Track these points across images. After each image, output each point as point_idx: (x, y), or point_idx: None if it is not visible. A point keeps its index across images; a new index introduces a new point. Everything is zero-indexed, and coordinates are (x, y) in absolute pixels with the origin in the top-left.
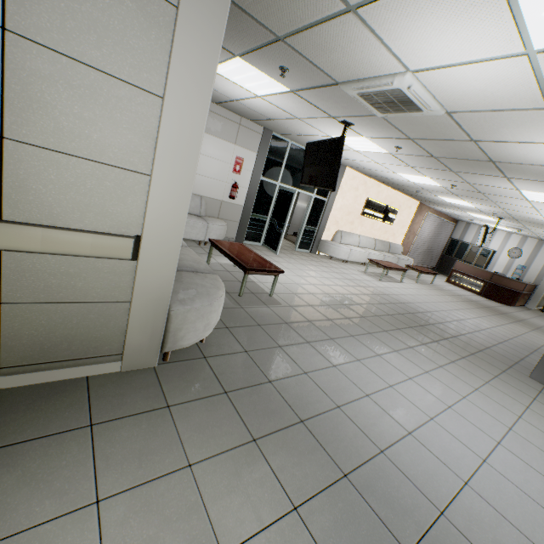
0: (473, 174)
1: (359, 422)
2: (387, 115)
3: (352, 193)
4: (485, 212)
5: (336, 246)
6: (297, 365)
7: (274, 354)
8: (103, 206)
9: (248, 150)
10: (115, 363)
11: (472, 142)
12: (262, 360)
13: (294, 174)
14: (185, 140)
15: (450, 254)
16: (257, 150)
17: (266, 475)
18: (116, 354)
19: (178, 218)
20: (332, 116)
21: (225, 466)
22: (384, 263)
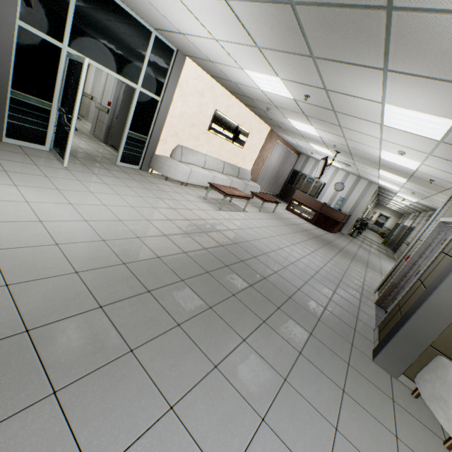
0: (339, 64)
1: None
2: None
3: (196, 98)
4: (327, 143)
5: (172, 164)
6: None
7: None
8: None
9: None
10: None
11: None
12: None
13: (97, 40)
14: None
15: (292, 184)
16: None
17: None
18: None
19: None
20: None
21: None
22: (226, 190)
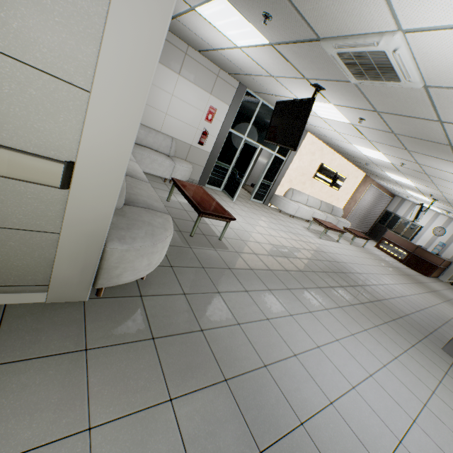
0: (426, 156)
1: (283, 386)
2: (361, 81)
3: (308, 157)
4: (423, 192)
5: (286, 202)
6: (232, 314)
7: (212, 300)
8: (26, 120)
9: (222, 102)
10: (39, 294)
11: (438, 122)
12: (198, 305)
13: (260, 131)
14: (137, 55)
15: (383, 223)
16: (230, 103)
17: (174, 447)
18: (42, 285)
19: (121, 149)
20: (306, 77)
21: (131, 432)
22: (326, 224)
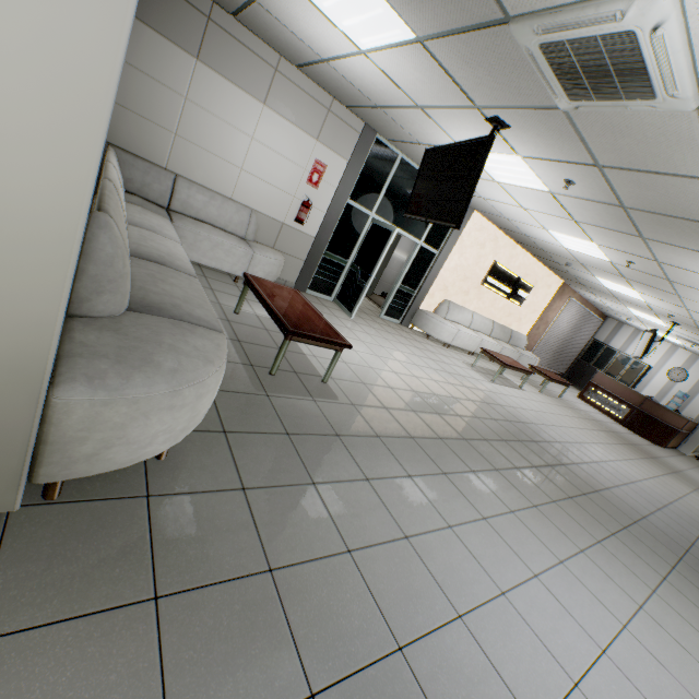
0: (674, 247)
1: (437, 698)
2: (579, 104)
3: (475, 250)
4: (657, 311)
5: (438, 322)
6: (338, 529)
7: (299, 501)
8: None
9: (335, 154)
10: None
11: None
12: (269, 514)
13: (398, 206)
14: None
15: (589, 360)
16: (348, 157)
17: None
18: None
19: (65, 165)
20: (478, 104)
21: None
22: (502, 358)
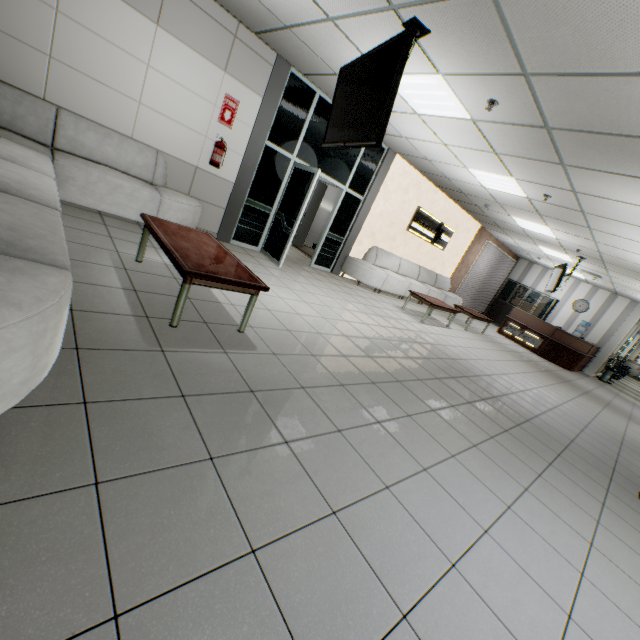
0: (594, 172)
1: None
2: None
3: (399, 196)
4: (567, 246)
5: (367, 268)
6: (239, 521)
7: (185, 488)
8: None
9: (248, 89)
10: None
11: None
12: (132, 516)
13: (319, 149)
14: None
15: (505, 298)
16: (262, 93)
17: None
18: None
19: None
20: (394, 2)
21: None
22: (430, 299)
